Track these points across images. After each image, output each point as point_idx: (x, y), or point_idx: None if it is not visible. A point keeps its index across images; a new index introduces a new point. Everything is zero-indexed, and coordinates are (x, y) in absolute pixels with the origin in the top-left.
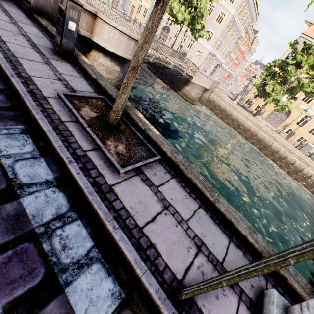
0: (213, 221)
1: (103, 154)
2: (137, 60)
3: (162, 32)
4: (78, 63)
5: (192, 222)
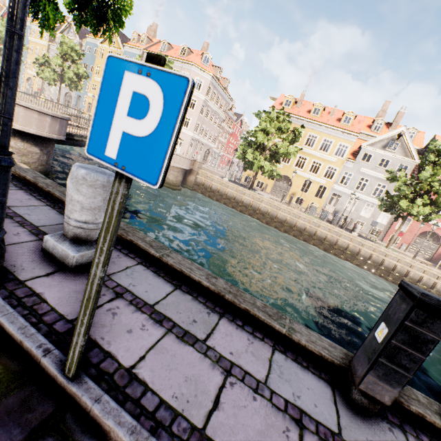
0: (59, 213)
1: None
2: None
3: None
4: None
5: (19, 208)
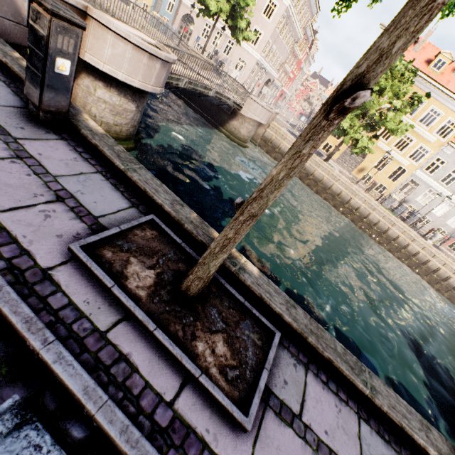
0: (382, 439)
1: (202, 389)
2: (265, 204)
3: (181, 24)
4: (80, 133)
5: None
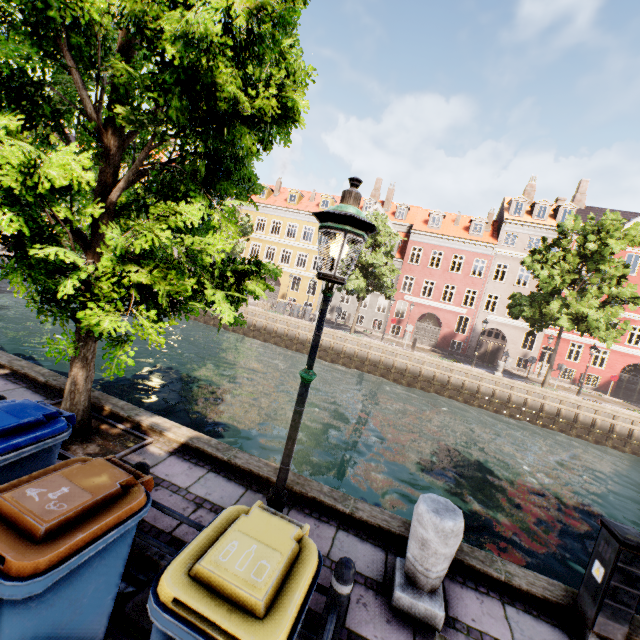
0: None
1: None
2: None
3: None
4: None
5: None
